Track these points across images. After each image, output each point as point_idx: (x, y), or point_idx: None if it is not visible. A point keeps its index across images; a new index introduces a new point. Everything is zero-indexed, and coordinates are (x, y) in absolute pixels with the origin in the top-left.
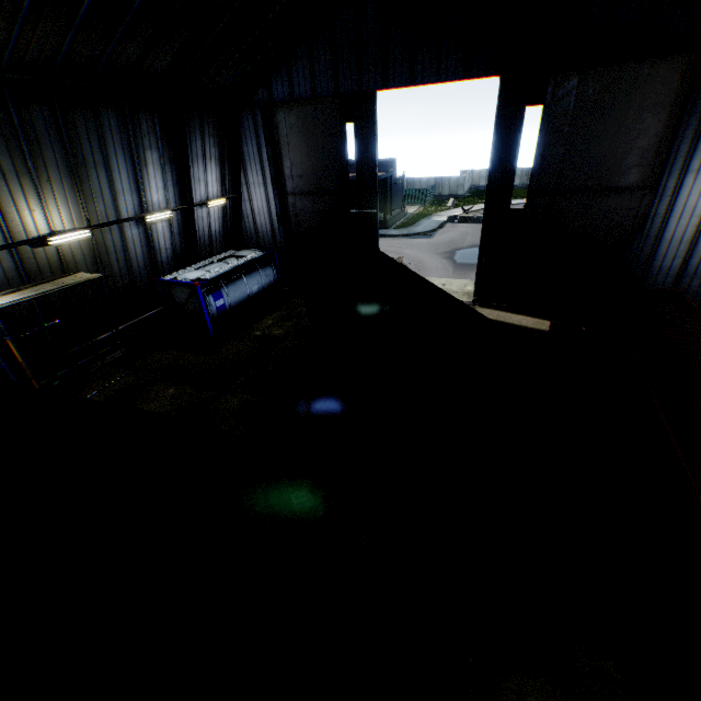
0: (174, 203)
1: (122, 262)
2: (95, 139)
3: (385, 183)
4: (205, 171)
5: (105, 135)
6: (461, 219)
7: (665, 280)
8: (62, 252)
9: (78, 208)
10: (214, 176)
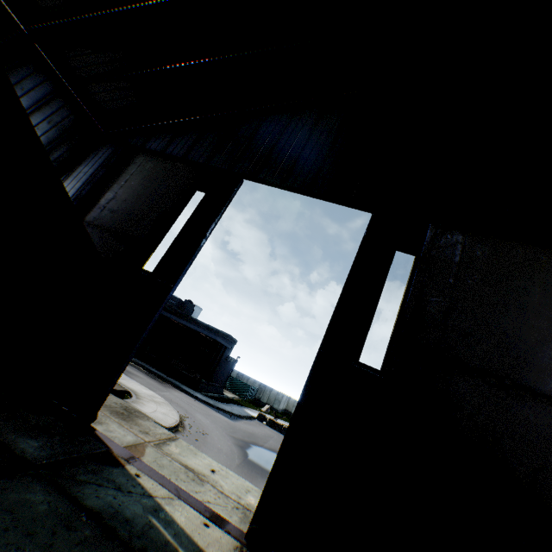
0: None
1: None
2: None
3: (217, 347)
4: None
5: None
6: (270, 422)
7: None
8: None
9: None
10: None
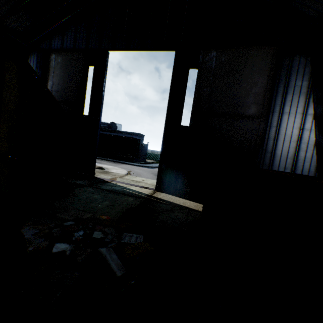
0: None
1: None
2: None
3: (135, 140)
4: None
5: None
6: None
7: None
8: None
9: None
10: None
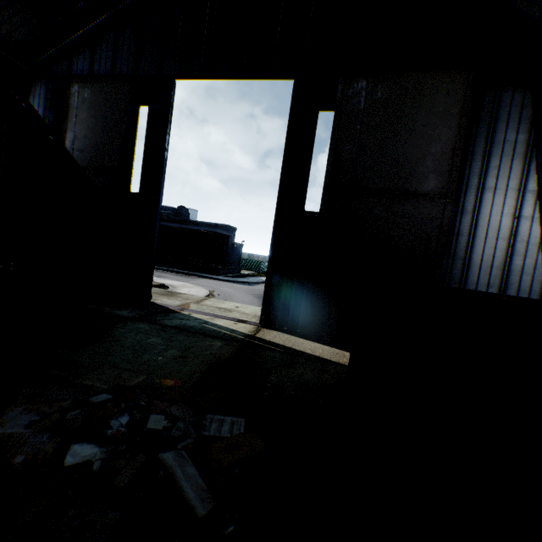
0: None
1: None
2: None
3: (220, 238)
4: None
5: None
6: None
7: None
8: None
9: None
10: None
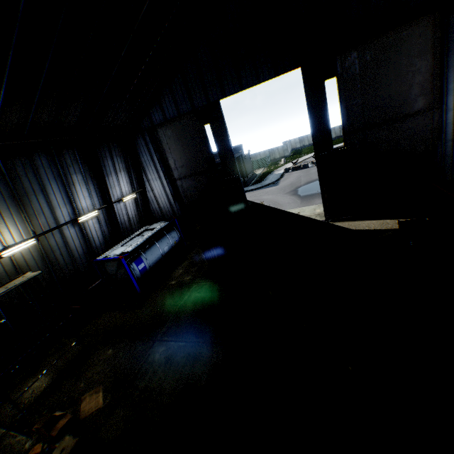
0: (99, 204)
1: (65, 255)
2: (32, 175)
3: (238, 159)
4: (117, 179)
5: (40, 171)
6: (293, 169)
7: None
8: (16, 260)
9: (24, 225)
10: (124, 181)
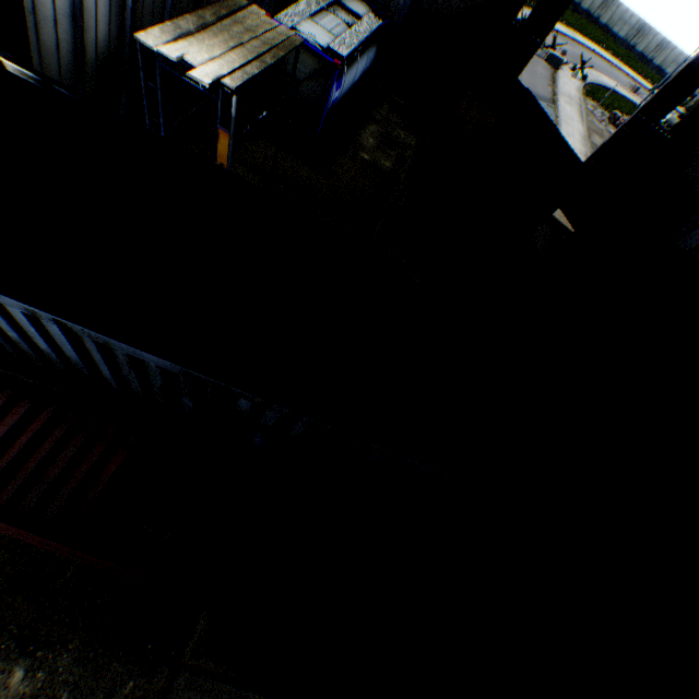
0: None
1: None
2: None
3: None
4: None
5: None
6: None
7: (690, 245)
8: None
9: None
10: None
